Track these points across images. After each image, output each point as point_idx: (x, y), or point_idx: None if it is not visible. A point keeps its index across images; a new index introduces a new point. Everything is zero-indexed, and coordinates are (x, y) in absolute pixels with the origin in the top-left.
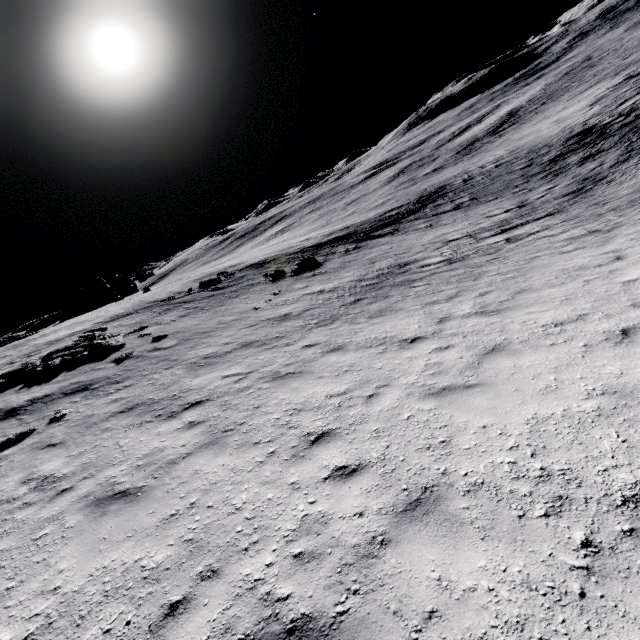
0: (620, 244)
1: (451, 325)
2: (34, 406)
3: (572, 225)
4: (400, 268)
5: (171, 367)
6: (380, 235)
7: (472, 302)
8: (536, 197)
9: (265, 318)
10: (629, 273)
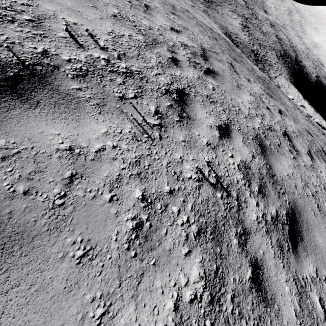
0: None
1: None
2: None
3: None
4: None
5: None
6: None
7: None
8: None
9: None
10: None
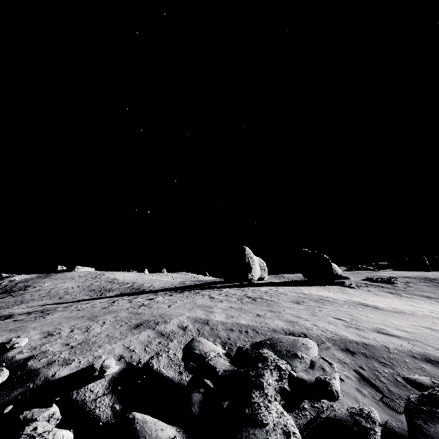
0: None
1: None
2: (371, 285)
3: None
4: None
5: (402, 291)
6: None
7: None
8: None
9: None
10: None
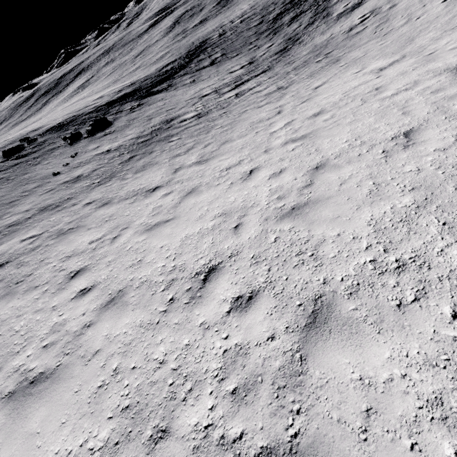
0: (286, 100)
1: (179, 174)
2: None
3: (272, 82)
4: (167, 124)
5: None
6: (158, 91)
7: (198, 153)
8: (260, 54)
9: (62, 182)
10: (277, 125)
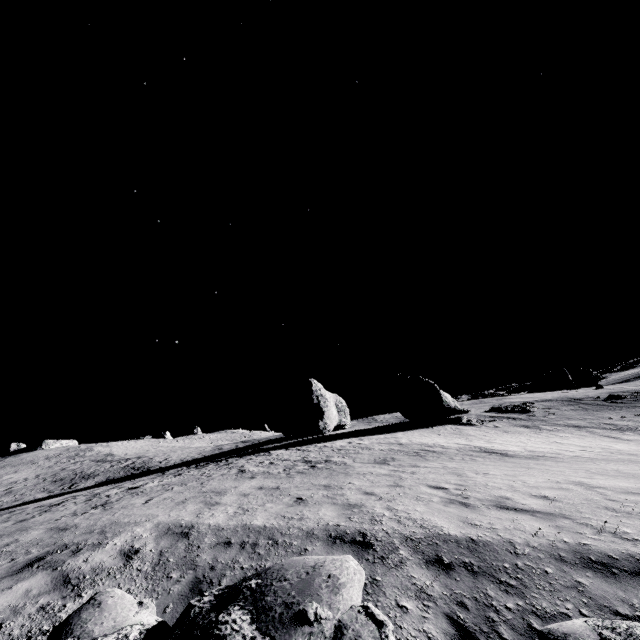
0: None
1: None
2: (498, 417)
3: None
4: None
5: (542, 422)
6: None
7: None
8: None
9: (603, 422)
10: None
